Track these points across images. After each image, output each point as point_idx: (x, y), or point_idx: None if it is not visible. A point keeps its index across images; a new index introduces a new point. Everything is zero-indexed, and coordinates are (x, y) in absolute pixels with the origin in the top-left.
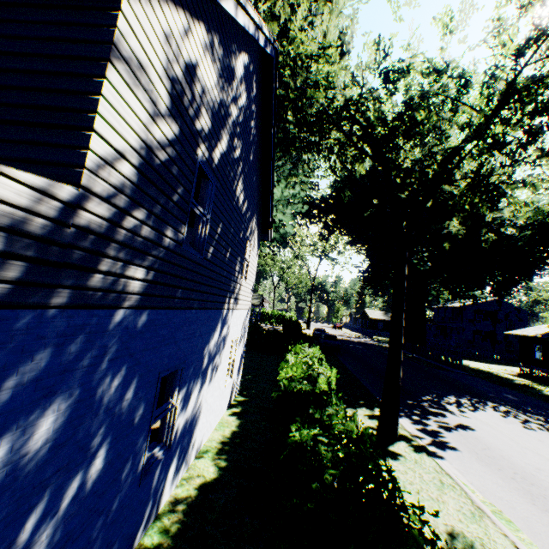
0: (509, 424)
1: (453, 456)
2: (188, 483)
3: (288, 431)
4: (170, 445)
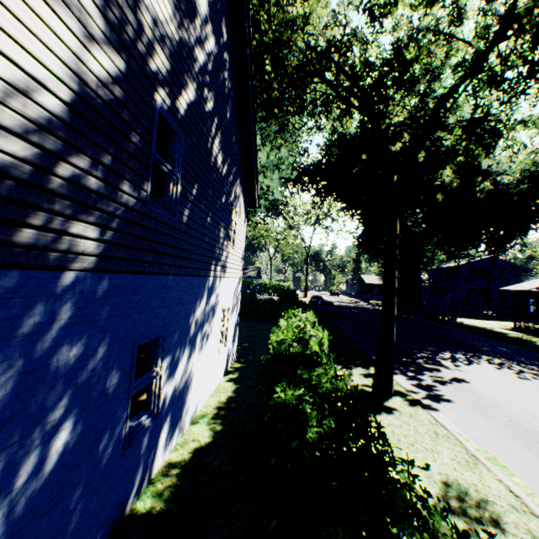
0: (503, 375)
1: (448, 408)
2: (182, 448)
3: (277, 392)
4: (158, 413)
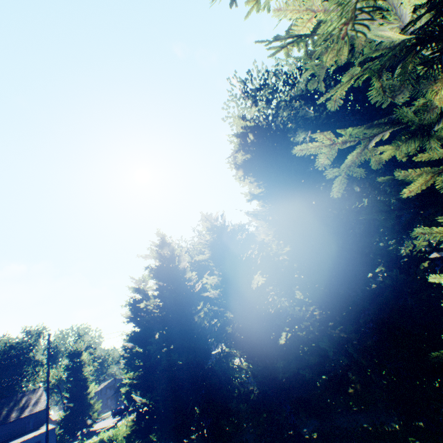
0: None
1: None
2: None
3: None
4: None
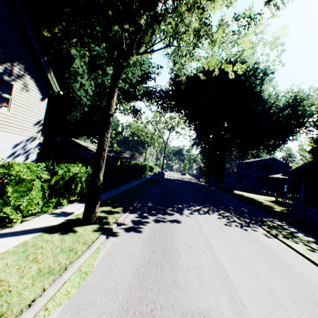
0: (215, 222)
1: (128, 236)
2: None
3: None
4: None
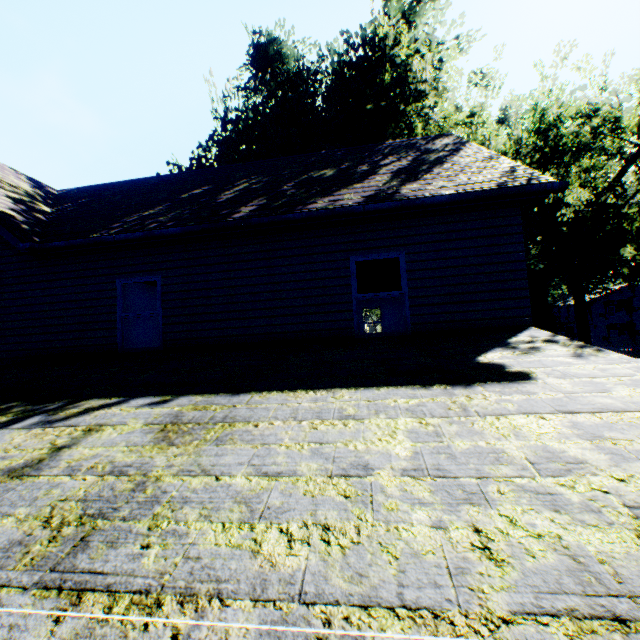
0: None
1: None
2: None
3: None
4: None
